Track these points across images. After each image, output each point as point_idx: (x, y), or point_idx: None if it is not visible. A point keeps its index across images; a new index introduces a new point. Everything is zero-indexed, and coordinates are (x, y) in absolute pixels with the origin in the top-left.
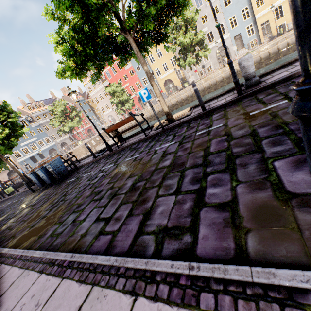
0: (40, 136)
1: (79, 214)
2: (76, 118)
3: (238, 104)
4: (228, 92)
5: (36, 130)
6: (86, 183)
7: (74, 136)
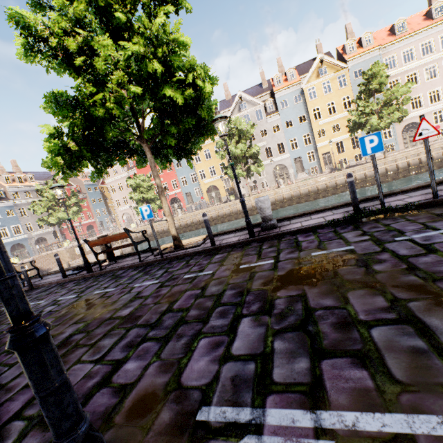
0: (7, 221)
1: None
2: (73, 208)
3: (245, 248)
4: None
5: (5, 212)
6: None
7: (63, 231)
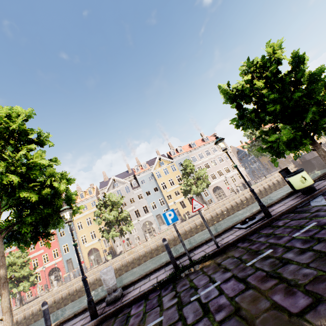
0: None
1: None
2: None
3: None
4: (101, 301)
5: None
6: None
7: None
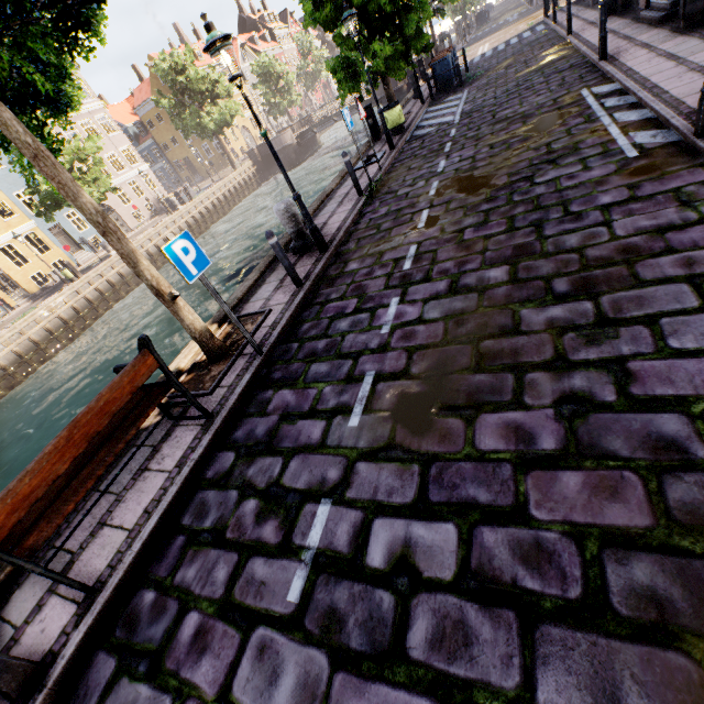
0: None
1: None
2: None
3: (353, 249)
4: (263, 274)
5: None
6: (426, 647)
7: None
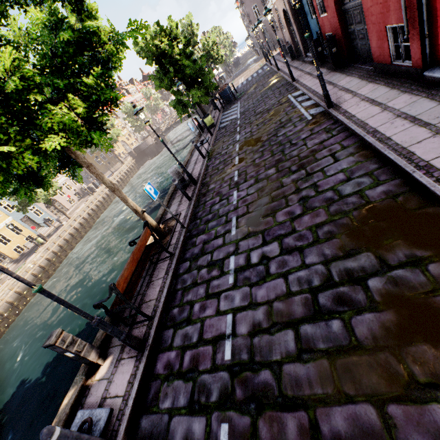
0: None
1: (339, 184)
2: None
3: (209, 180)
4: (169, 202)
5: None
6: (276, 269)
7: None
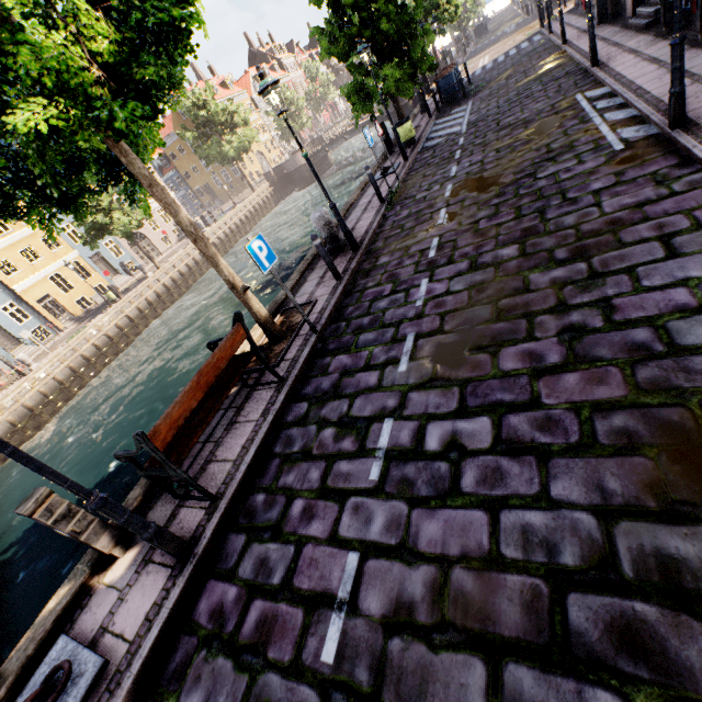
0: None
1: (674, 314)
2: None
3: (382, 247)
4: (303, 274)
5: None
6: (475, 484)
7: None
